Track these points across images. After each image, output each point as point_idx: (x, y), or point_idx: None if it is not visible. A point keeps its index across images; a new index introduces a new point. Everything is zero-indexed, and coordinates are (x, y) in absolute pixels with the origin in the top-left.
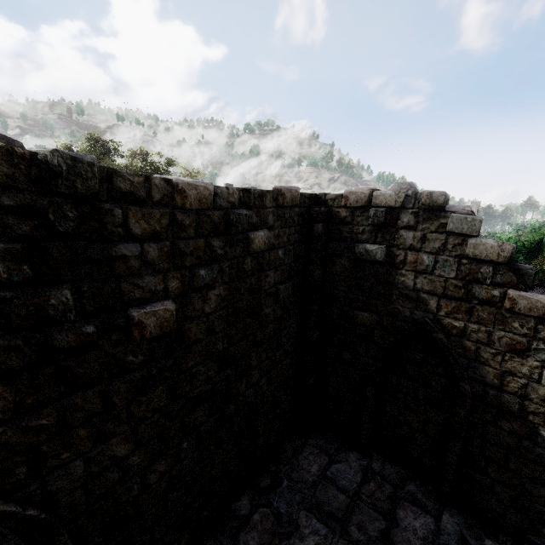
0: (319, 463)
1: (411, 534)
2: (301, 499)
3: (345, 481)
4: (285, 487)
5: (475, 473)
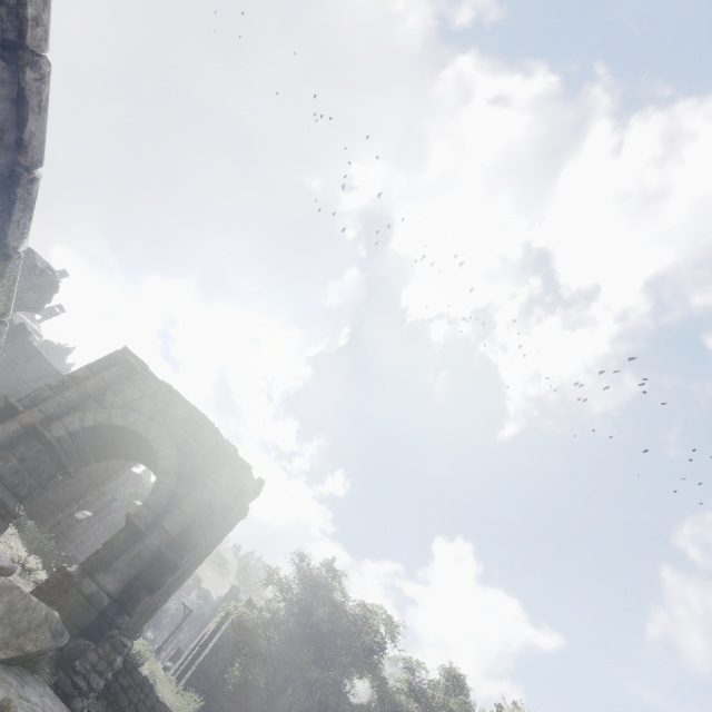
0: None
1: None
2: None
3: None
4: None
5: None
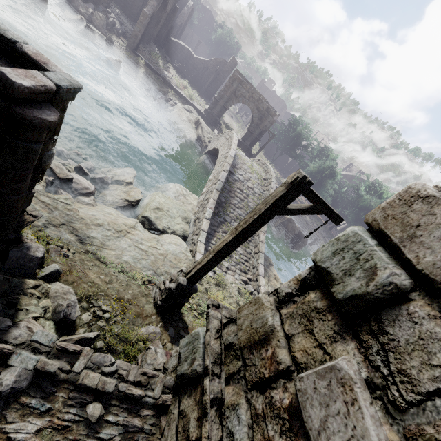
0: None
1: None
2: None
3: None
4: None
5: None
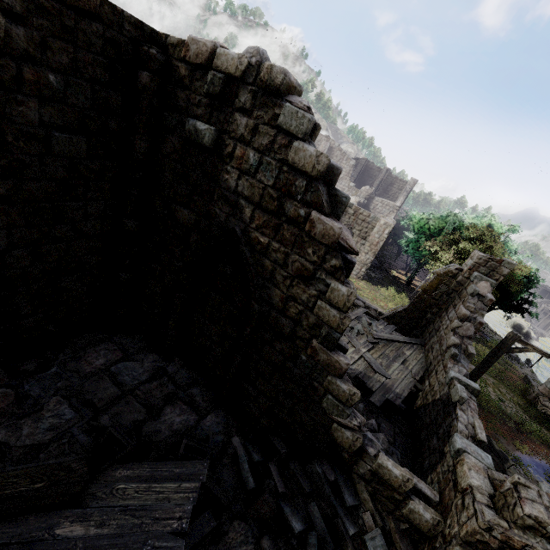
0: (109, 358)
1: (166, 426)
2: (64, 386)
3: (127, 377)
4: (51, 374)
5: (247, 384)
